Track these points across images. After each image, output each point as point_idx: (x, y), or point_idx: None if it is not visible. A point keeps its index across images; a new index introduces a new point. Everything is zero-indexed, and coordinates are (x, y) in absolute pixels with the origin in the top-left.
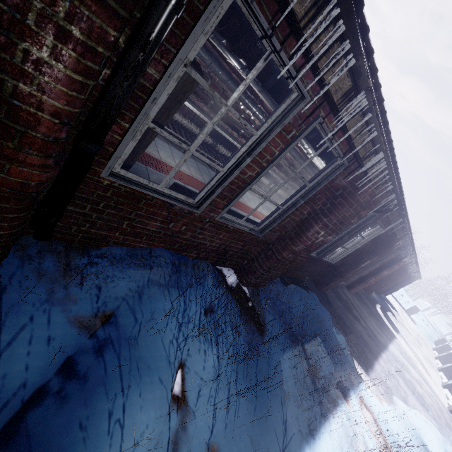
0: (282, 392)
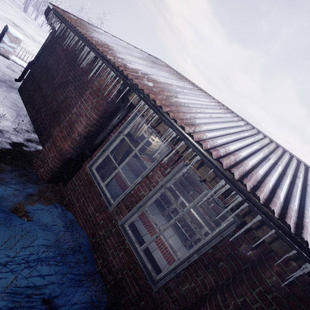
0: None
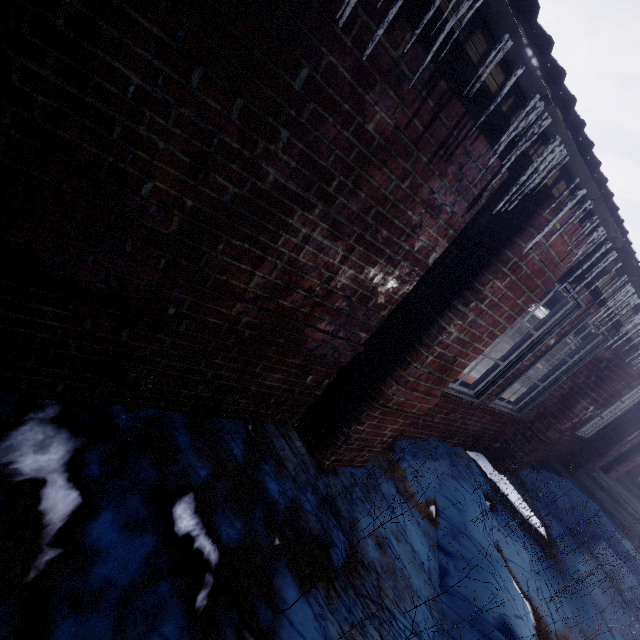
0: (595, 599)
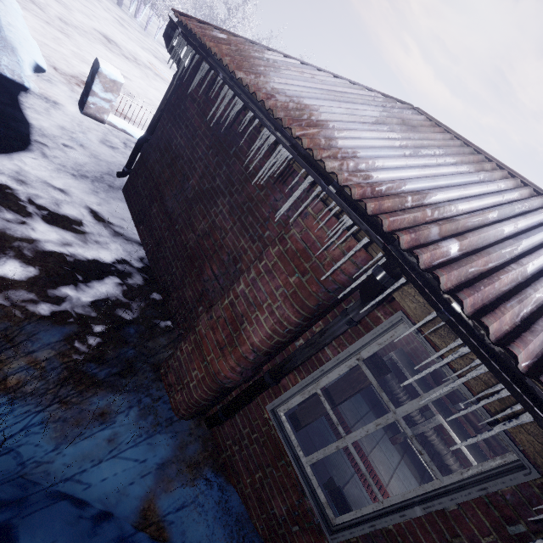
0: None
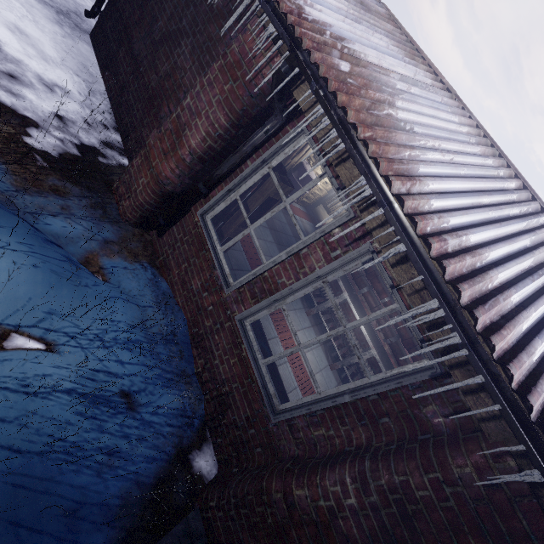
0: None
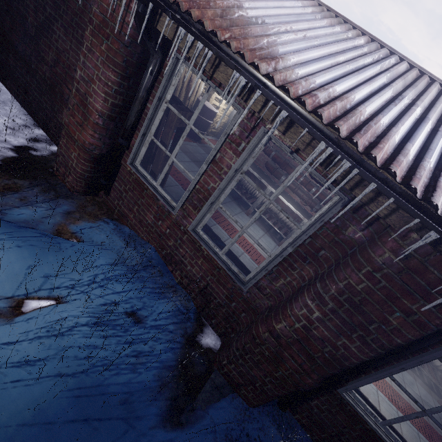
0: None
